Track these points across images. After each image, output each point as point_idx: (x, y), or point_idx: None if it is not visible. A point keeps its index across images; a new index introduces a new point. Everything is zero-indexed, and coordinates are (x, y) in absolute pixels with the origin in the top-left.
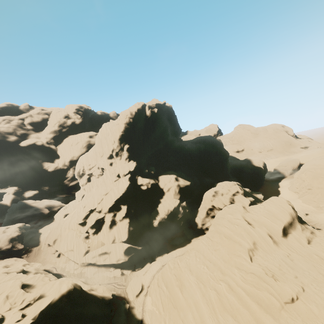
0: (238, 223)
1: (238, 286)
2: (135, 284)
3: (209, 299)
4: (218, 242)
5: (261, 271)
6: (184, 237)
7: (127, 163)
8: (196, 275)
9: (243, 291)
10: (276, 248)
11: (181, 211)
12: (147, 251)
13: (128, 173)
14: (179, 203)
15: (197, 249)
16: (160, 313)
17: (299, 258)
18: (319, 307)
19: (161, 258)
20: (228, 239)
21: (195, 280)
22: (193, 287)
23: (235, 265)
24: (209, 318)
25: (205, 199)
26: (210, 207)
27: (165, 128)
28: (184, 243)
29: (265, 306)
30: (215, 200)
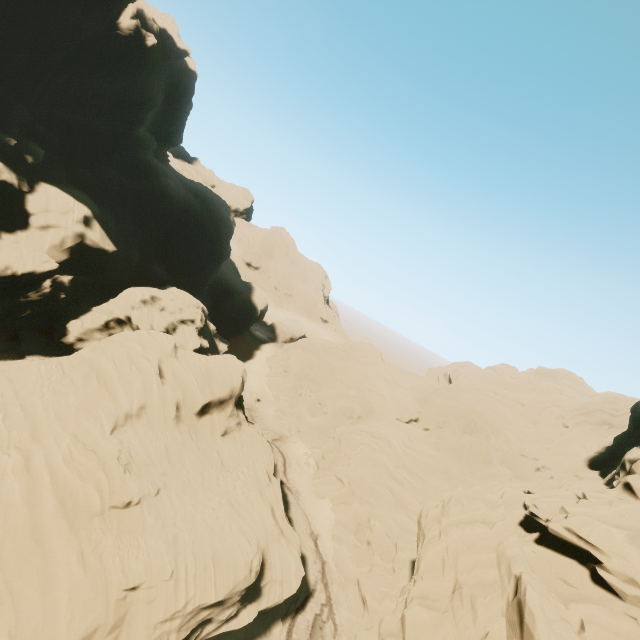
0: (142, 366)
1: (48, 466)
2: None
3: None
4: (77, 381)
5: (115, 452)
6: (11, 342)
7: None
8: None
9: (51, 477)
10: (171, 427)
11: (45, 289)
12: None
13: None
14: (53, 271)
15: (11, 376)
16: None
17: (193, 451)
18: (160, 519)
19: None
20: (99, 384)
21: None
22: None
23: (75, 430)
24: None
25: (123, 297)
26: (122, 318)
27: (145, 100)
28: None
29: (71, 507)
30: (141, 311)
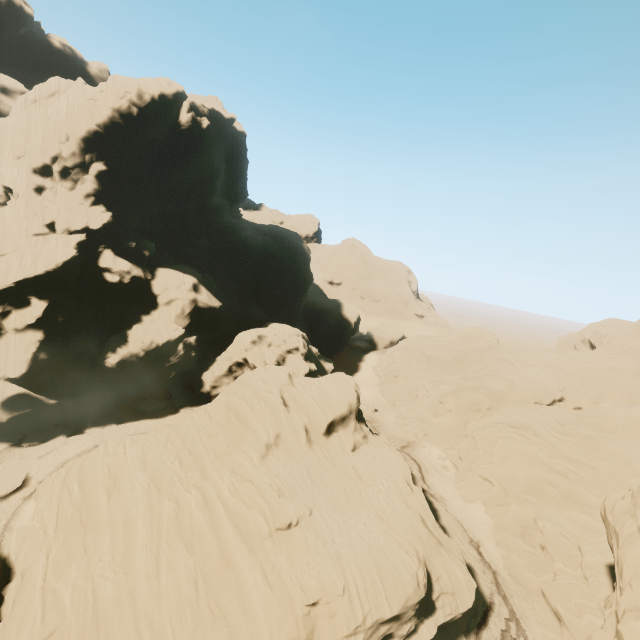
0: (268, 399)
1: (220, 499)
2: (9, 473)
3: (158, 516)
4: (222, 423)
5: (267, 480)
6: (167, 401)
7: (87, 207)
8: (152, 472)
9: (224, 507)
10: (306, 450)
11: (180, 351)
12: (68, 412)
13: (81, 230)
14: (182, 336)
15: (176, 428)
16: (46, 535)
17: (330, 469)
18: (319, 537)
19: (99, 432)
20: (239, 422)
21: (145, 481)
22: (136, 492)
23: (231, 465)
24: (144, 547)
25: (236, 343)
26: (240, 361)
27: (212, 173)
28: (162, 412)
29: (245, 532)
30: (253, 351)
